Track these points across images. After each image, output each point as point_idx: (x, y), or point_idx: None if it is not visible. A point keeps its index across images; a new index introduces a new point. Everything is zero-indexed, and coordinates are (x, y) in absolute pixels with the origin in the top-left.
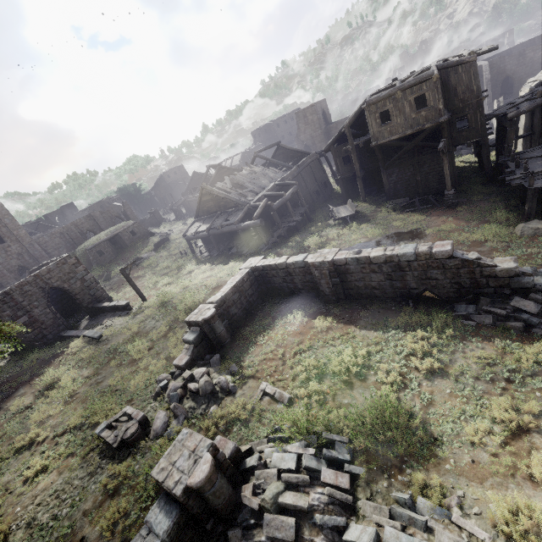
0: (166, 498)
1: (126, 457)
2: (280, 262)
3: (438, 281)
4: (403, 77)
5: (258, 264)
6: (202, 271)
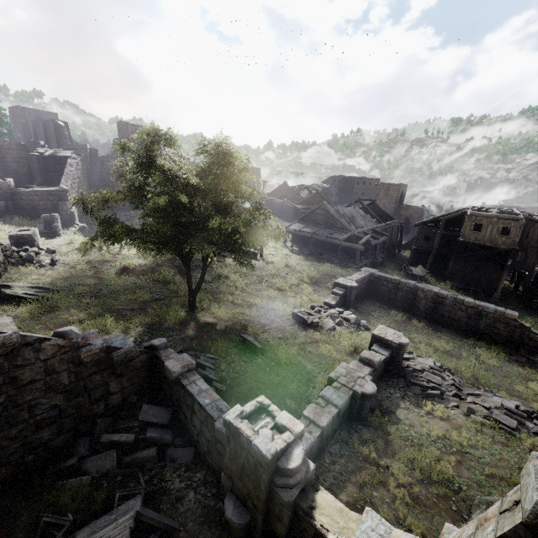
0: (380, 346)
1: (314, 331)
2: (396, 278)
3: (499, 331)
4: (493, 208)
5: (377, 273)
6: (299, 259)
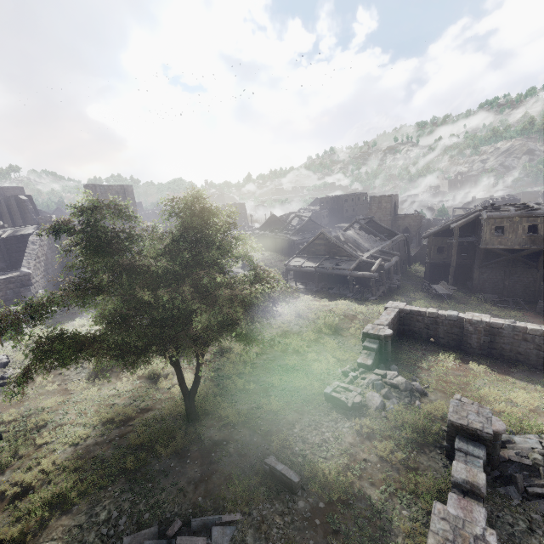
0: (464, 438)
1: (359, 417)
2: (433, 311)
3: None
4: (505, 205)
5: (406, 308)
6: (308, 299)
